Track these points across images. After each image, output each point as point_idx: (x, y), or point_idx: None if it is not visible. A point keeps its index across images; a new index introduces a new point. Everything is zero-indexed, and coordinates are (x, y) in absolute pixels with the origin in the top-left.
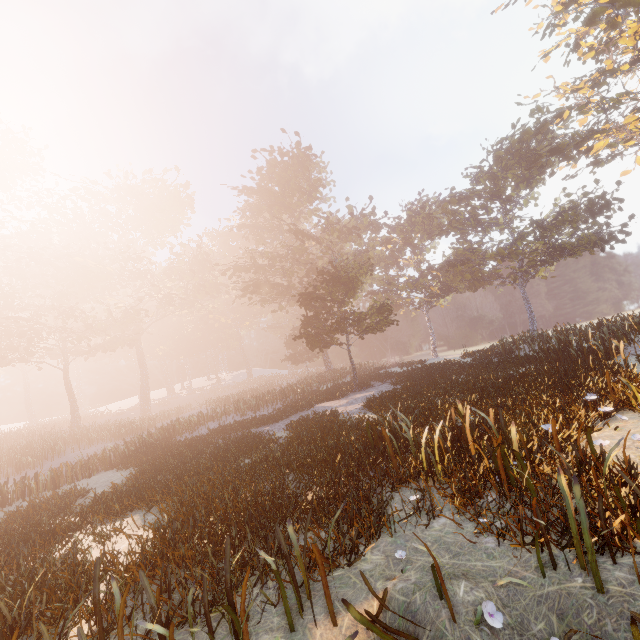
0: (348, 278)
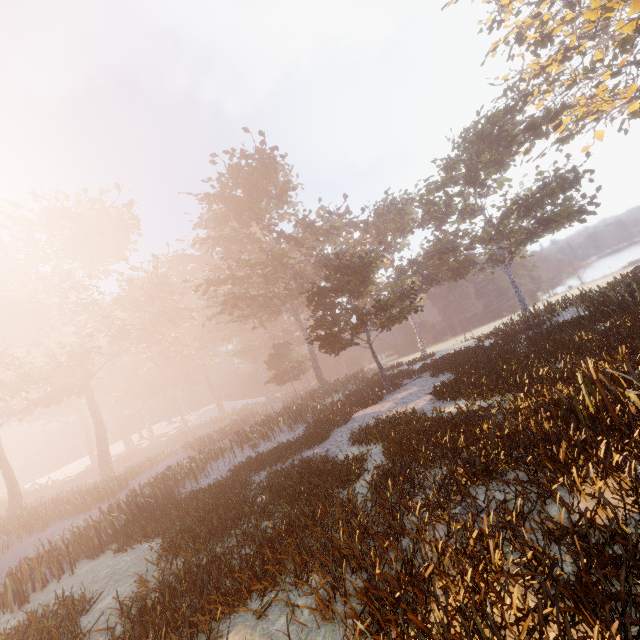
0: (363, 265)
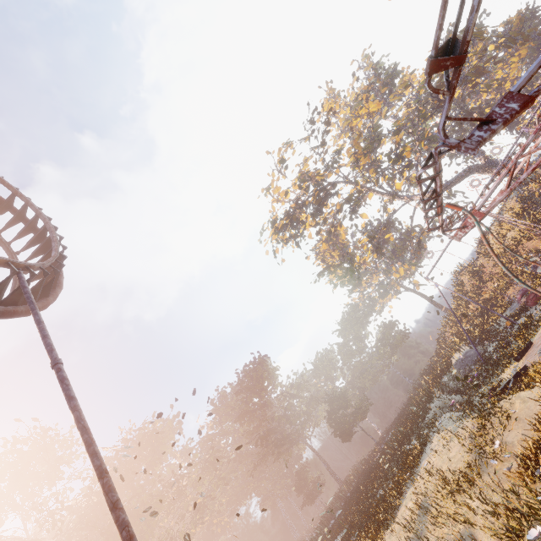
0: (342, 394)
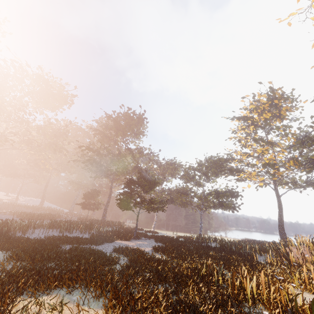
0: (154, 182)
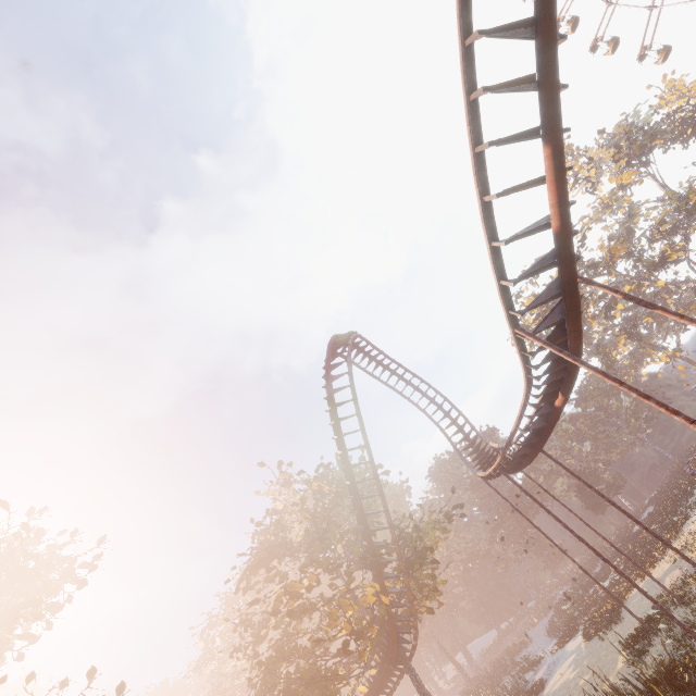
0: (592, 471)
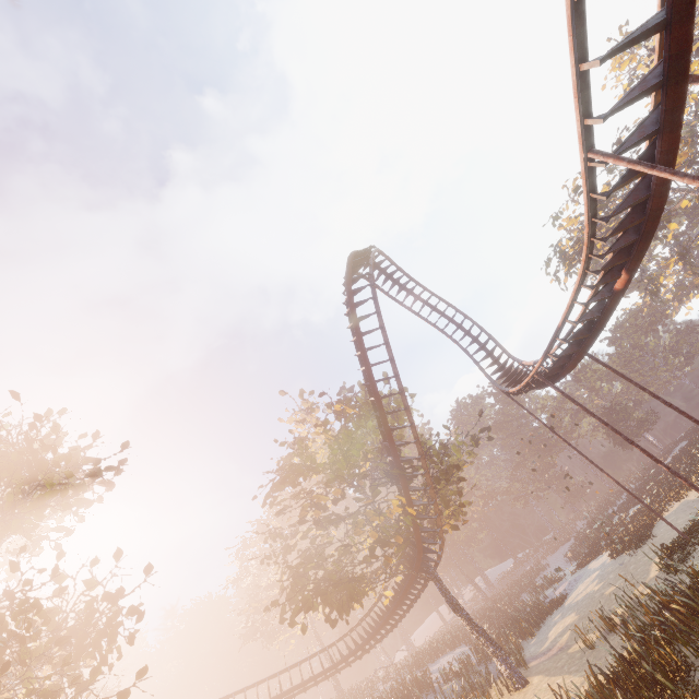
0: (623, 408)
